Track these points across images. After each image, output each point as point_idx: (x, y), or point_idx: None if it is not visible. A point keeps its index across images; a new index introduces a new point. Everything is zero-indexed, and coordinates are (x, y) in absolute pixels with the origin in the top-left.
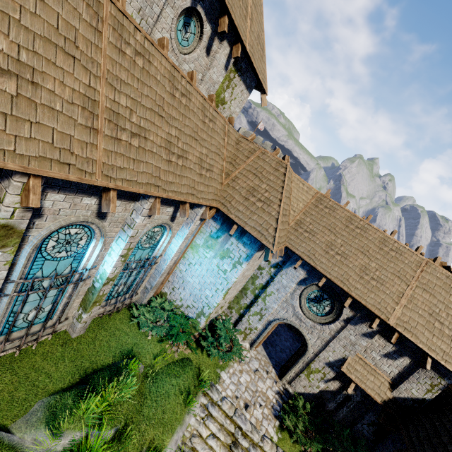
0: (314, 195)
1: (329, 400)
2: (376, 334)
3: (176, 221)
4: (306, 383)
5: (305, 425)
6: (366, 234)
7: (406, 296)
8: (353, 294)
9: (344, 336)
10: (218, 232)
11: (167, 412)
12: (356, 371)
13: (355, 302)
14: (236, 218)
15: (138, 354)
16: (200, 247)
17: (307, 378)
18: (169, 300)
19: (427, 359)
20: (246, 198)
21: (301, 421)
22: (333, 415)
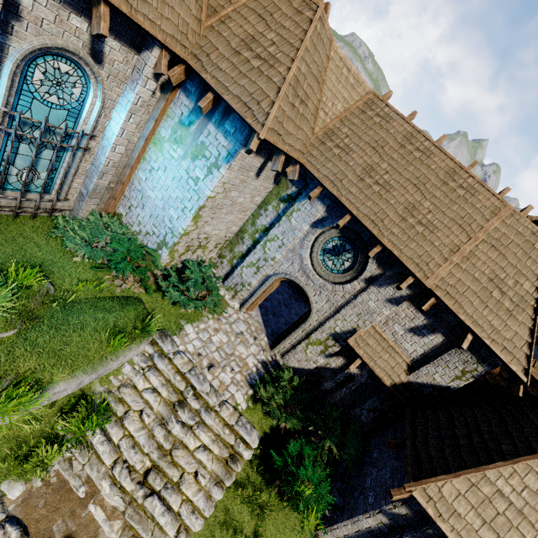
0: (364, 96)
1: (327, 378)
2: (406, 300)
3: (107, 67)
4: (302, 356)
5: (286, 399)
6: (428, 161)
7: (462, 252)
8: (384, 240)
9: (361, 301)
10: (191, 114)
11: (73, 344)
12: (367, 346)
13: (386, 255)
14: (212, 81)
15: (49, 272)
16: (165, 142)
17: (304, 351)
18: (125, 224)
19: (467, 335)
20: (236, 53)
21: (281, 394)
22: (329, 396)
